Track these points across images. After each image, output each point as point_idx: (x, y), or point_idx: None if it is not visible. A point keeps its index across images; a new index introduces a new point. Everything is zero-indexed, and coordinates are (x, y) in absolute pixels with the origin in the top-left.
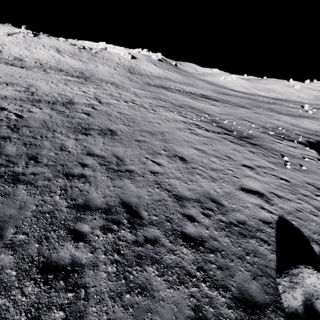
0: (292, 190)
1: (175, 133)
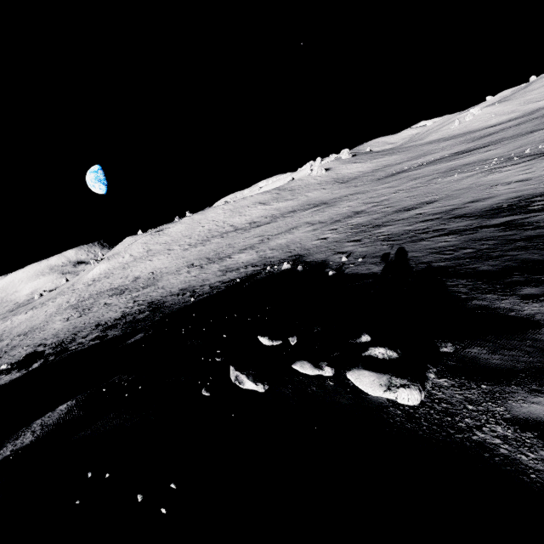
0: None
1: (484, 179)
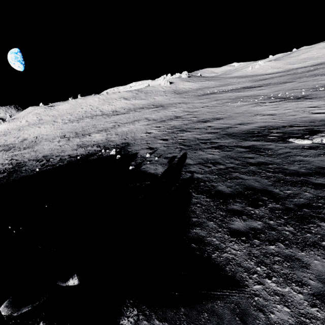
0: None
1: (252, 109)
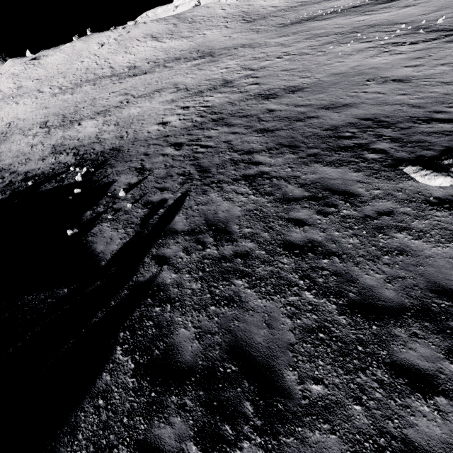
0: None
1: (370, 63)
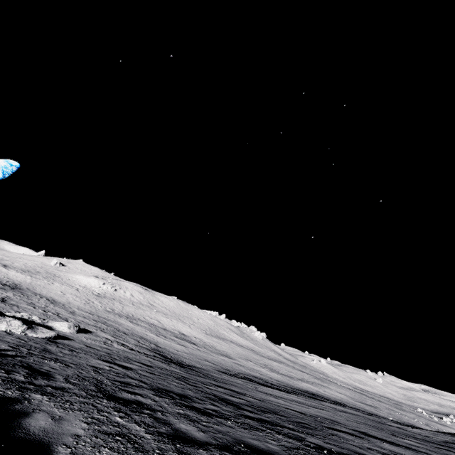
0: None
1: None
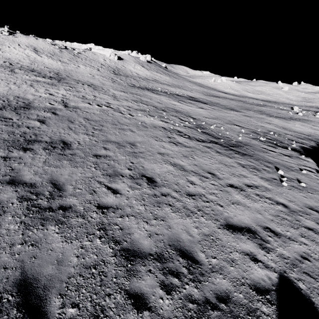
0: (292, 221)
1: (150, 143)
